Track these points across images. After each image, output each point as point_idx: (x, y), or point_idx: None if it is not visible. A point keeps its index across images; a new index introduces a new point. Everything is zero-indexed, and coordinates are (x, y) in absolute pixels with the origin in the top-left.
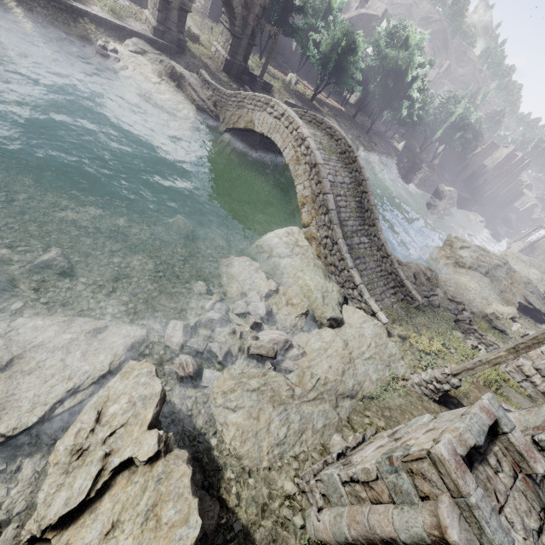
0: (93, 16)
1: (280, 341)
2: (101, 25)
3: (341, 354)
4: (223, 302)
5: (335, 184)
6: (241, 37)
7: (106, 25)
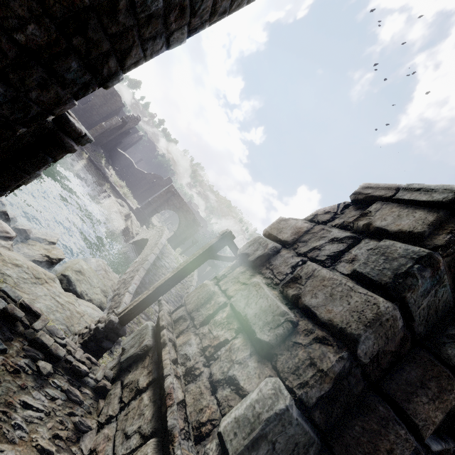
0: (113, 186)
1: (4, 228)
2: (114, 190)
3: (37, 268)
4: (4, 205)
5: (168, 270)
6: (178, 235)
7: (116, 192)
